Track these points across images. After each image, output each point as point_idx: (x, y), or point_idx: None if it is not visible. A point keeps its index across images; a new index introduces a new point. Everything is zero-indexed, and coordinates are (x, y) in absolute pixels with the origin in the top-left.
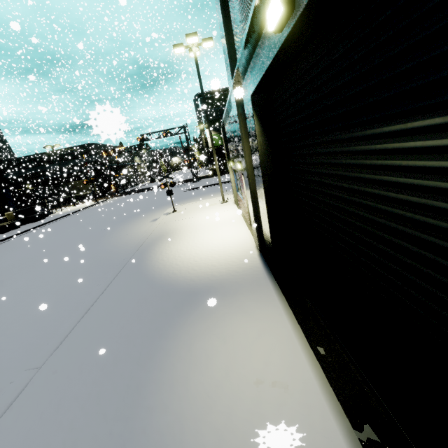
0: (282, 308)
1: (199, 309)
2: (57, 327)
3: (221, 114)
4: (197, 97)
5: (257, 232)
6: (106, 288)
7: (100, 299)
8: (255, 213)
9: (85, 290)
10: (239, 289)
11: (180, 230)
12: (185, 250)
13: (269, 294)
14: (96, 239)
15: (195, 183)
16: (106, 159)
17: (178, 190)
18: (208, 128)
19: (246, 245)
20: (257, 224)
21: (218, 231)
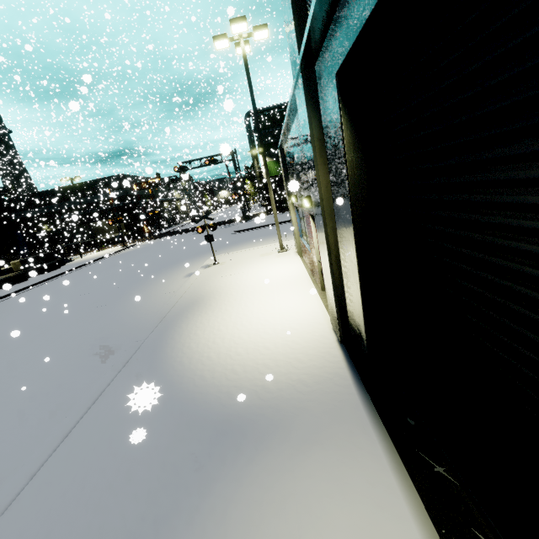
0: (403, 496)
1: (237, 473)
2: (6, 474)
3: (279, 136)
4: (249, 116)
5: (337, 313)
6: (96, 398)
7: (81, 423)
8: (335, 283)
9: (70, 395)
10: (310, 428)
11: (221, 294)
12: (224, 331)
13: (371, 449)
14: (110, 301)
15: (246, 222)
16: (137, 193)
17: (224, 231)
18: (262, 150)
19: (317, 327)
20: (339, 299)
21: (274, 298)
